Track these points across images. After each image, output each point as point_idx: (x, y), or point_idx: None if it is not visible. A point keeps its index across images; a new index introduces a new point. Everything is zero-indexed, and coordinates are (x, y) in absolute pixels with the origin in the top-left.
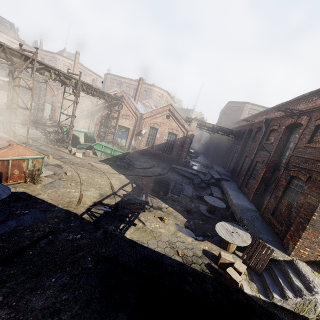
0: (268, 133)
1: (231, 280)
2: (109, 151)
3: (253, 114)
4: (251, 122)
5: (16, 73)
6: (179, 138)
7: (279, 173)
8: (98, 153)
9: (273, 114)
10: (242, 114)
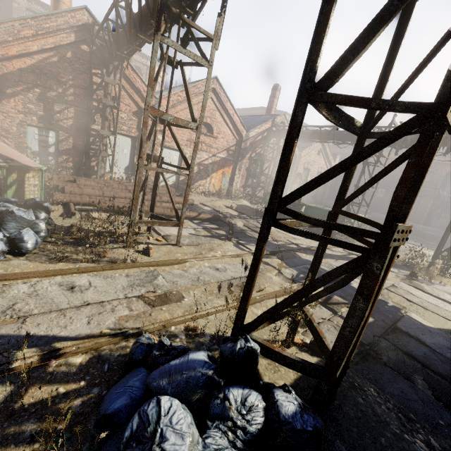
0: None
1: None
2: None
3: None
4: None
5: None
6: None
7: None
8: None
9: None
10: None
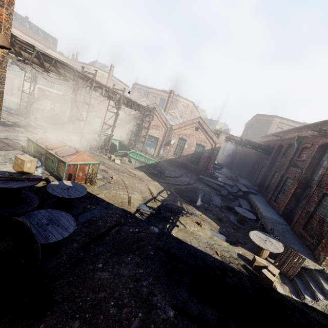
0: (300, 150)
1: (266, 279)
2: (143, 159)
3: (282, 128)
4: (282, 138)
5: (79, 91)
6: (207, 150)
7: (311, 189)
8: (132, 160)
9: (306, 132)
10: (270, 127)
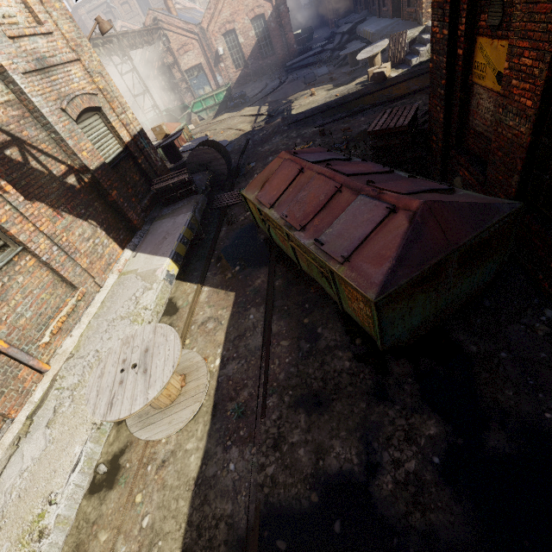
0: None
1: (379, 76)
2: (212, 101)
3: None
4: None
5: None
6: (270, 17)
7: None
8: (202, 115)
9: None
10: None
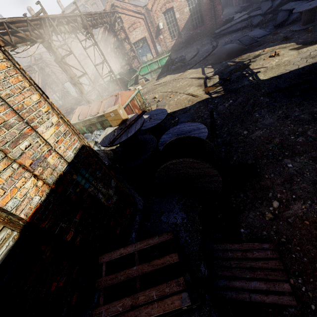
0: None
1: None
2: (156, 65)
3: None
4: None
5: (53, 45)
6: None
7: None
8: (147, 77)
9: None
10: None
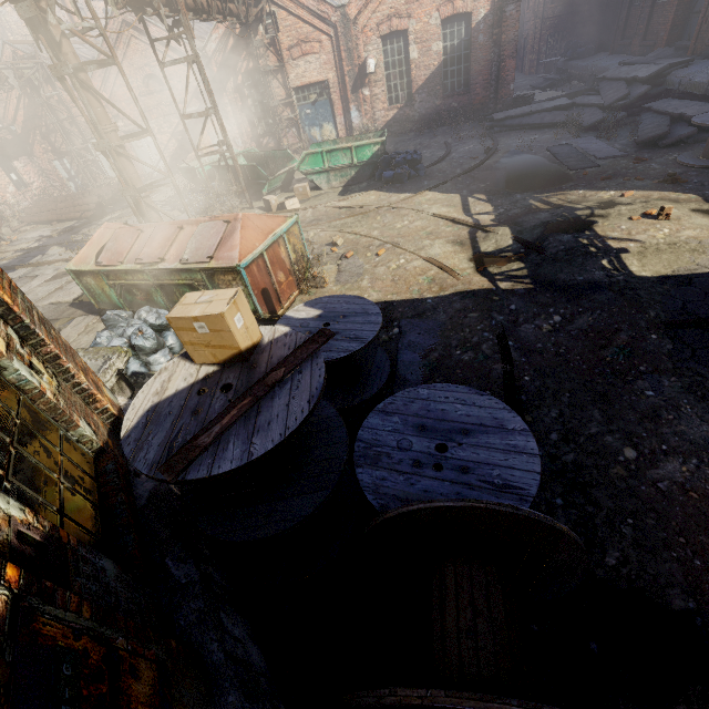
0: None
1: None
2: (345, 158)
3: None
4: None
5: (52, 21)
6: (481, 22)
7: None
8: (319, 181)
9: None
10: None
